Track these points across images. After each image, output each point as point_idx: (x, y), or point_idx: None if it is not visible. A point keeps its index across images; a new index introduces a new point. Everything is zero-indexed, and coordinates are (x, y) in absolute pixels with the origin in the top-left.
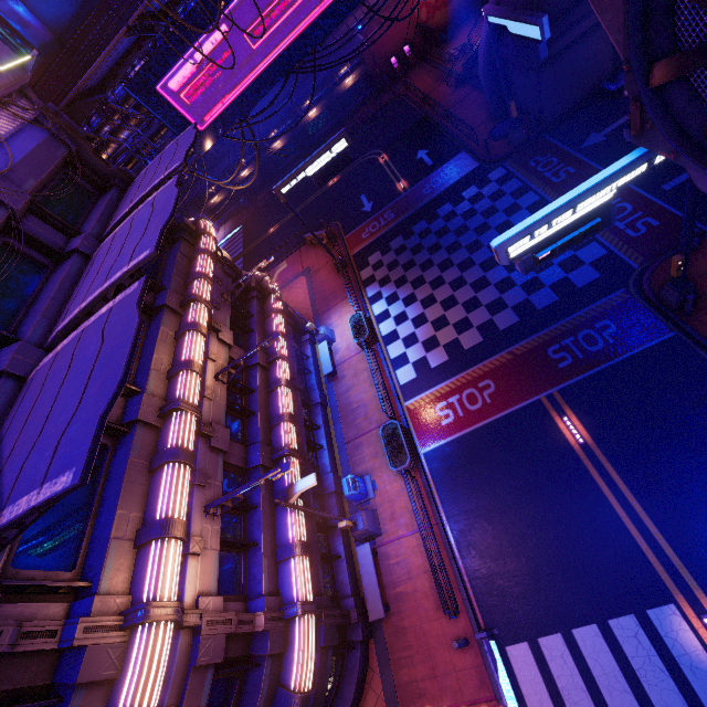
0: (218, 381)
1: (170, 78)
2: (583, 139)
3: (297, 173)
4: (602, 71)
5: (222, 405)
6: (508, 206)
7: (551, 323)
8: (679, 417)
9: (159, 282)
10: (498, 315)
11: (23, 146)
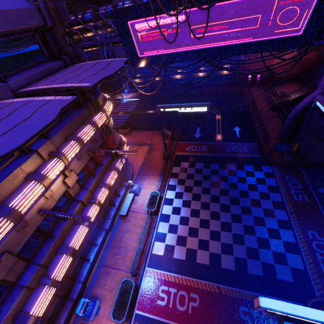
0: (39, 214)
1: (139, 22)
2: (320, 186)
3: (174, 107)
4: None
5: (28, 234)
6: (264, 192)
7: (251, 289)
8: None
9: (51, 128)
10: (225, 255)
11: (2, 3)
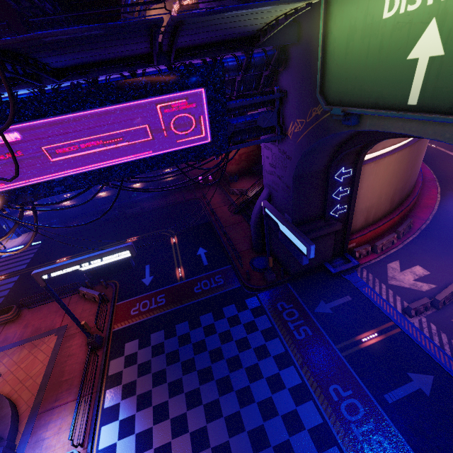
0: None
1: None
2: (316, 303)
3: (68, 266)
4: (326, 256)
5: None
6: (259, 345)
7: None
8: None
9: None
10: None
11: None
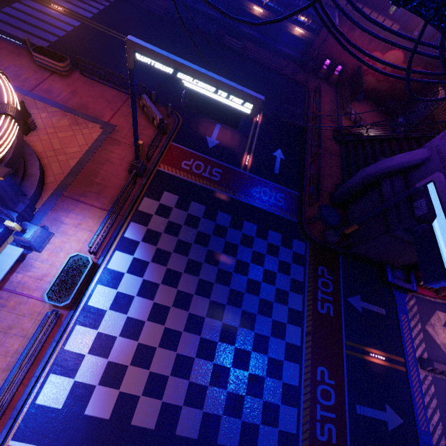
0: None
1: None
2: (353, 293)
3: (174, 65)
4: (397, 262)
5: None
6: (283, 289)
7: None
8: None
9: None
10: (189, 410)
11: None
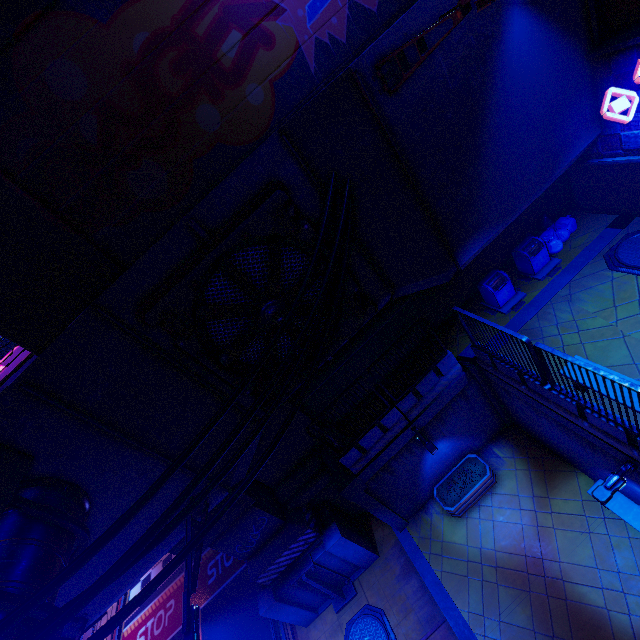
0: None
1: None
2: None
3: None
4: None
5: None
6: None
7: None
8: (244, 634)
9: None
10: None
11: None
